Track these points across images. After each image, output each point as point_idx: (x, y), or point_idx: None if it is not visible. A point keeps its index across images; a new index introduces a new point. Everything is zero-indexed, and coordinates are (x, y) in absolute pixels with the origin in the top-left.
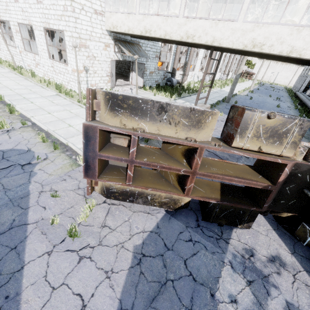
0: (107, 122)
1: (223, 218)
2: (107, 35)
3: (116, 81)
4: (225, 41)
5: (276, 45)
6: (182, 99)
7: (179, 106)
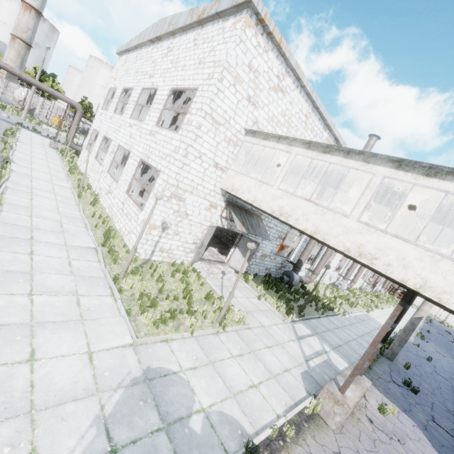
0: None
1: None
2: (219, 193)
3: (207, 249)
4: None
5: None
6: (305, 323)
7: None
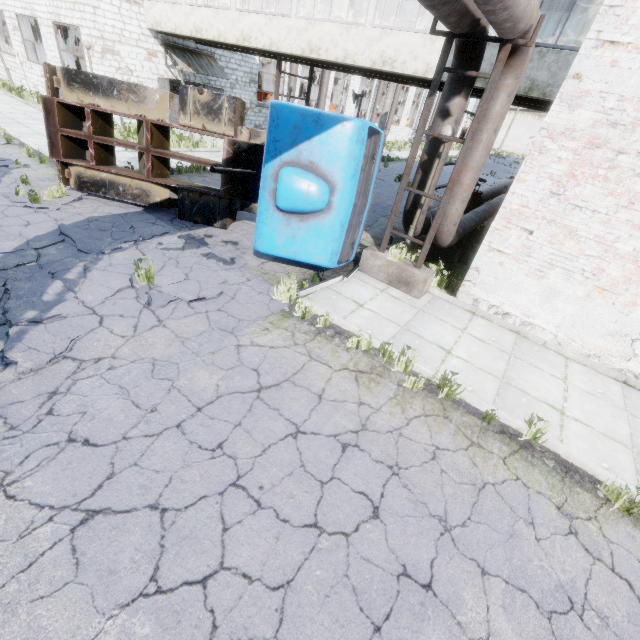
0: (67, 99)
1: (197, 214)
2: (151, 37)
3: None
4: (283, 44)
5: (332, 50)
6: None
7: (125, 82)
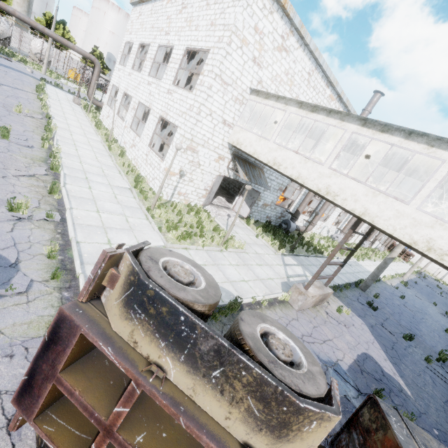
0: (110, 318)
1: None
2: (227, 147)
3: (216, 197)
4: (382, 221)
5: None
6: (294, 258)
7: (254, 370)
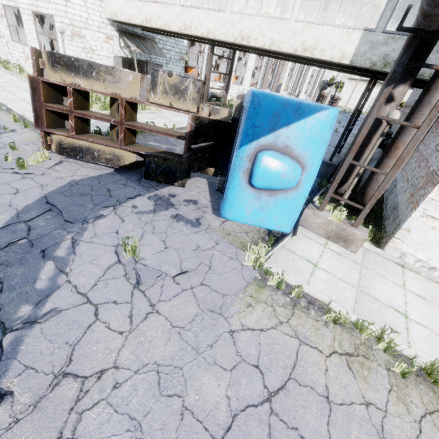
0: (51, 79)
1: (160, 175)
2: (108, 24)
3: None
4: (218, 33)
5: (260, 38)
6: None
7: (103, 65)
